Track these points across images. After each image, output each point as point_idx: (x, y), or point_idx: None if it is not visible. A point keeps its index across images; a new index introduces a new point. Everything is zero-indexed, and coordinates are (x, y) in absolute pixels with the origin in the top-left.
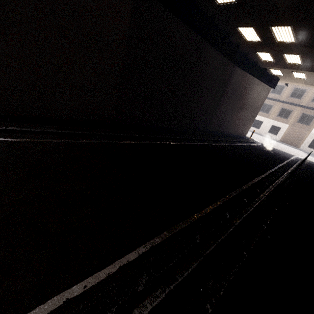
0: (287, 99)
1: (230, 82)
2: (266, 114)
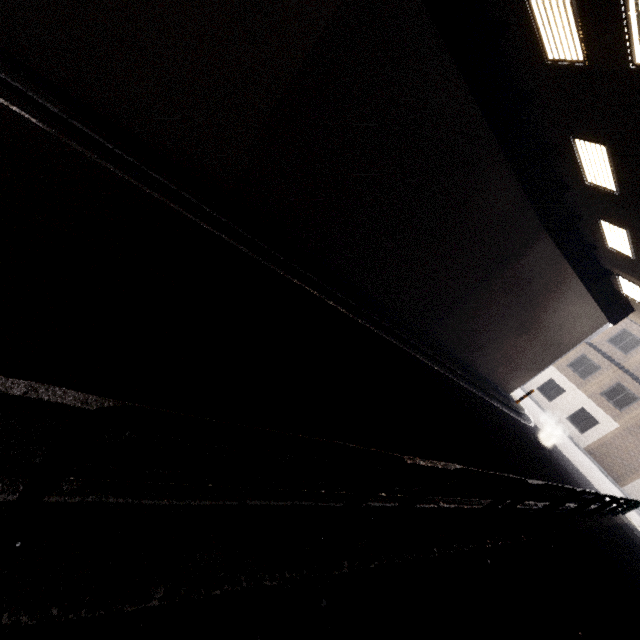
0: (637, 371)
1: (521, 259)
2: (579, 378)
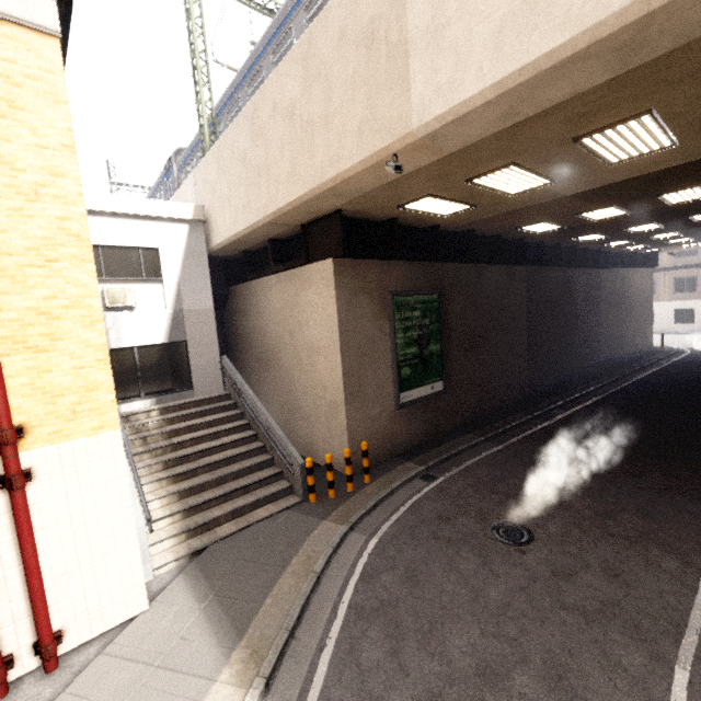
0: (674, 263)
1: (601, 289)
2: None
